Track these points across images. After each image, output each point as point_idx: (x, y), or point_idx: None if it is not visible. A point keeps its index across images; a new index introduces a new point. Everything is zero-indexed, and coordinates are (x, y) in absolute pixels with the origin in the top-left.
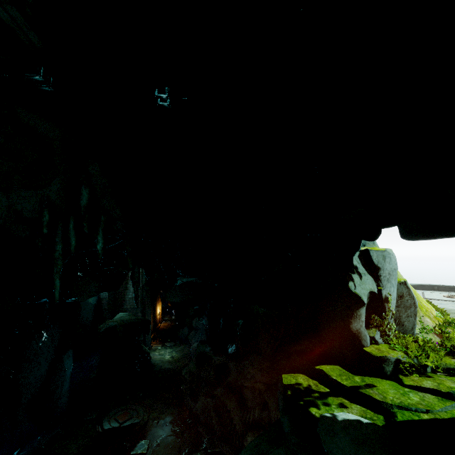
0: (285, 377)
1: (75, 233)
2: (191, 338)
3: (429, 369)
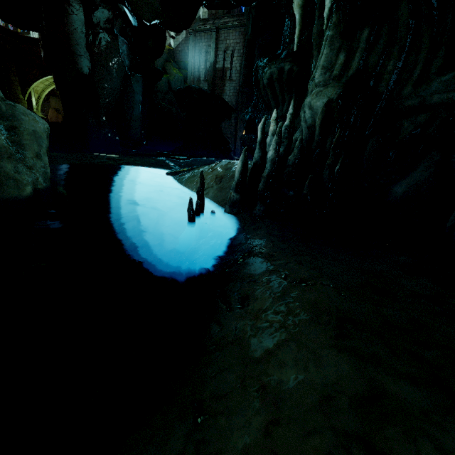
0: None
1: None
2: None
3: None
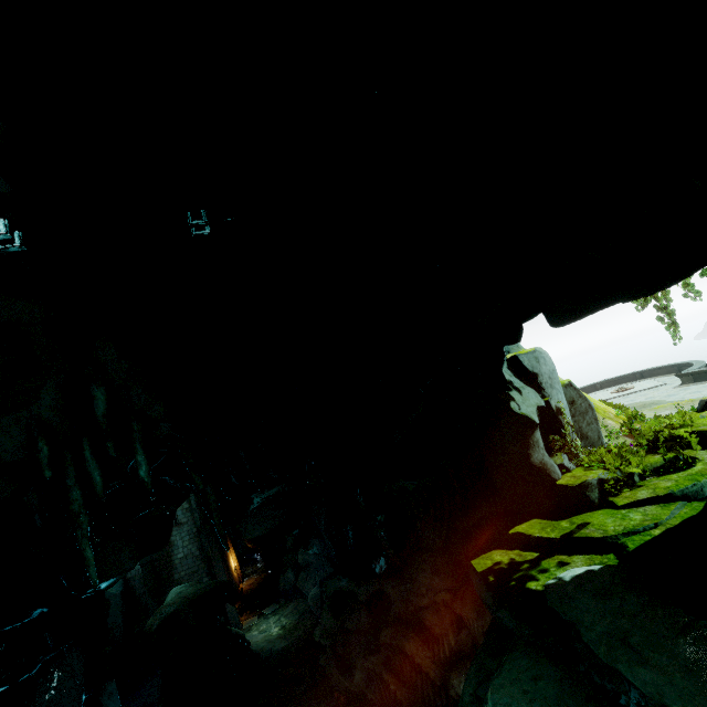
0: (476, 563)
1: (96, 463)
2: (302, 584)
3: (637, 477)
